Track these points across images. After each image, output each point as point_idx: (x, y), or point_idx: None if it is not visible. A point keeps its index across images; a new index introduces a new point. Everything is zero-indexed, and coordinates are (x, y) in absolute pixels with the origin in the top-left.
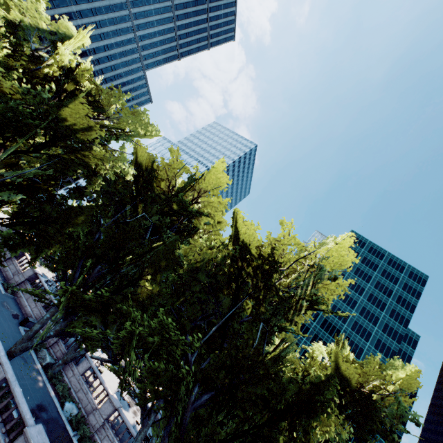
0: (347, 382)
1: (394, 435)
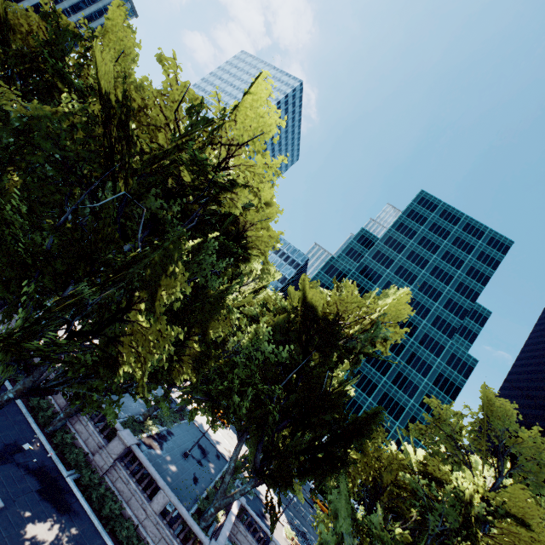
0: (315, 310)
1: (359, 357)
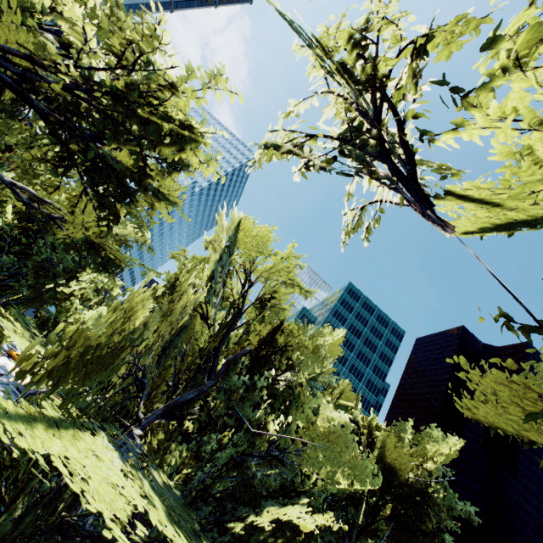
0: None
1: None
